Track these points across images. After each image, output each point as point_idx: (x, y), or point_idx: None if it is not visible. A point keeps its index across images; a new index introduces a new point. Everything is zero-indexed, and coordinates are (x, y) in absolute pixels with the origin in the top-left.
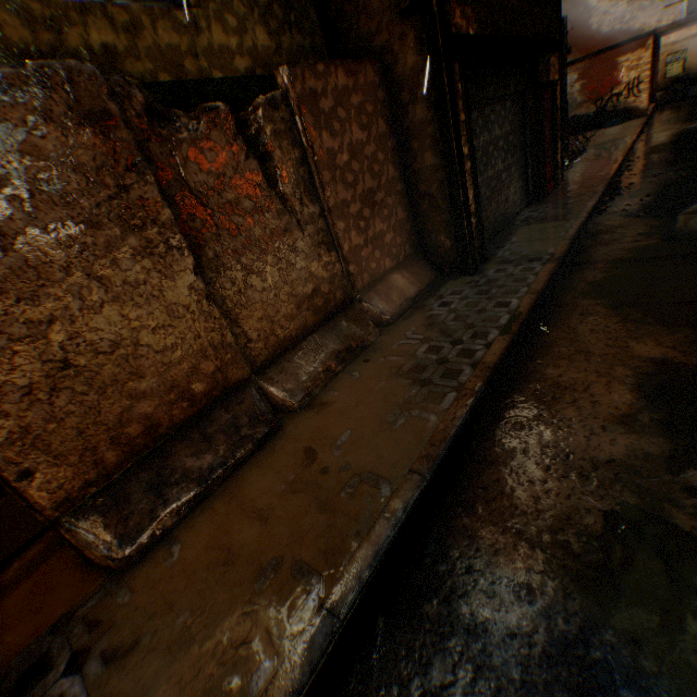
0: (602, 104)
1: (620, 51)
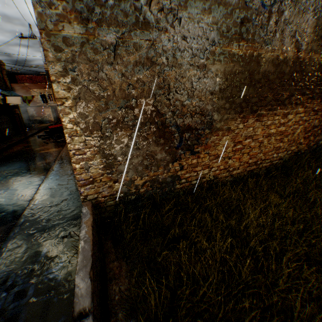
0: (43, 117)
1: (44, 107)
